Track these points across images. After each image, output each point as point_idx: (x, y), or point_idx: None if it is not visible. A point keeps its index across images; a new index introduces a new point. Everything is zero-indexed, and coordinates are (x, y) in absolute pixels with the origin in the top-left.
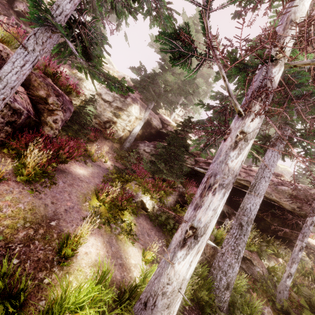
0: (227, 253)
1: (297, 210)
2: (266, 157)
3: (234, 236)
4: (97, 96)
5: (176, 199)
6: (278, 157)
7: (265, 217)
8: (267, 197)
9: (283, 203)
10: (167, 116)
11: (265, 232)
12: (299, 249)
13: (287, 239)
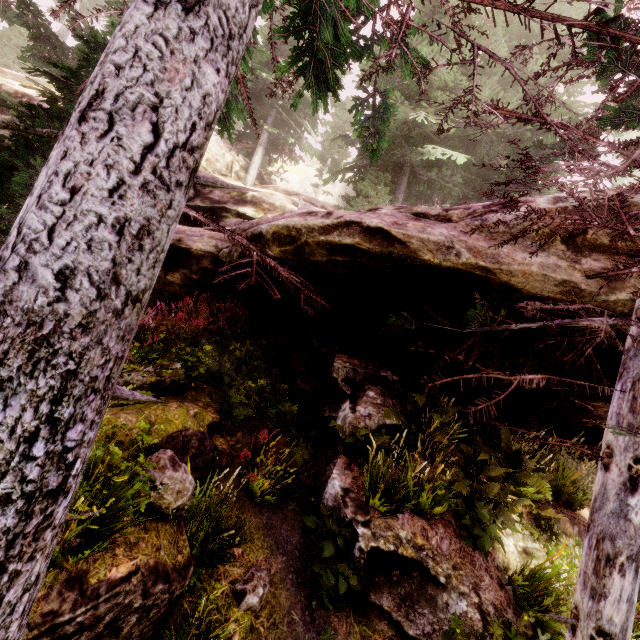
0: None
1: (590, 293)
2: None
3: None
4: None
5: None
6: None
7: (482, 366)
8: (439, 262)
9: (513, 273)
10: (235, 180)
11: (518, 425)
12: (622, 478)
13: None
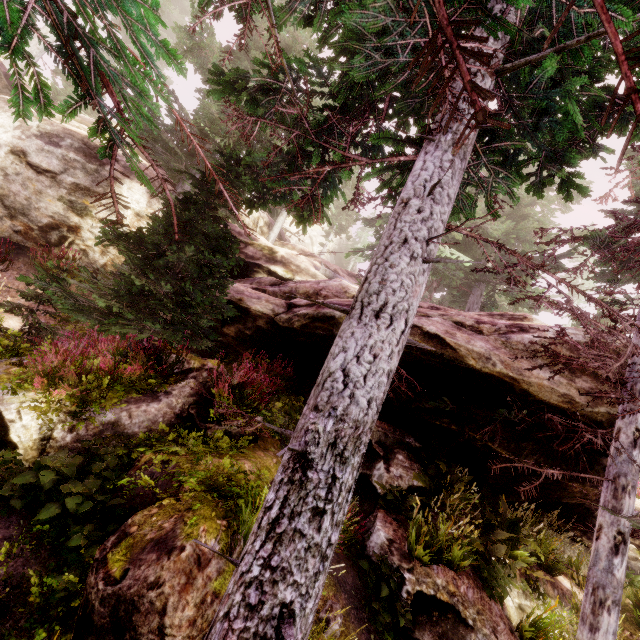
0: (221, 636)
1: (581, 404)
2: (413, 178)
3: (269, 523)
4: (14, 157)
5: (184, 408)
6: (456, 167)
7: (493, 445)
8: (480, 368)
9: (531, 384)
10: (260, 235)
11: (508, 495)
12: (610, 545)
13: (577, 511)
